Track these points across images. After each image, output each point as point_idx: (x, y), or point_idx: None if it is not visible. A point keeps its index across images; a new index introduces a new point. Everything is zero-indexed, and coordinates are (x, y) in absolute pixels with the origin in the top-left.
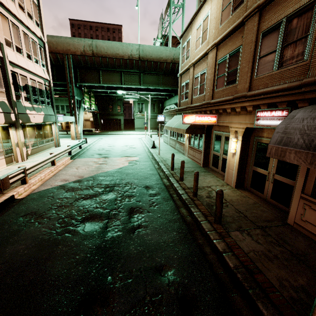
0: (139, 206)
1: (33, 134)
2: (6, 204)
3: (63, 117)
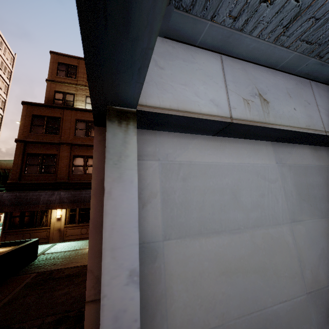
0: None
1: None
2: None
3: None
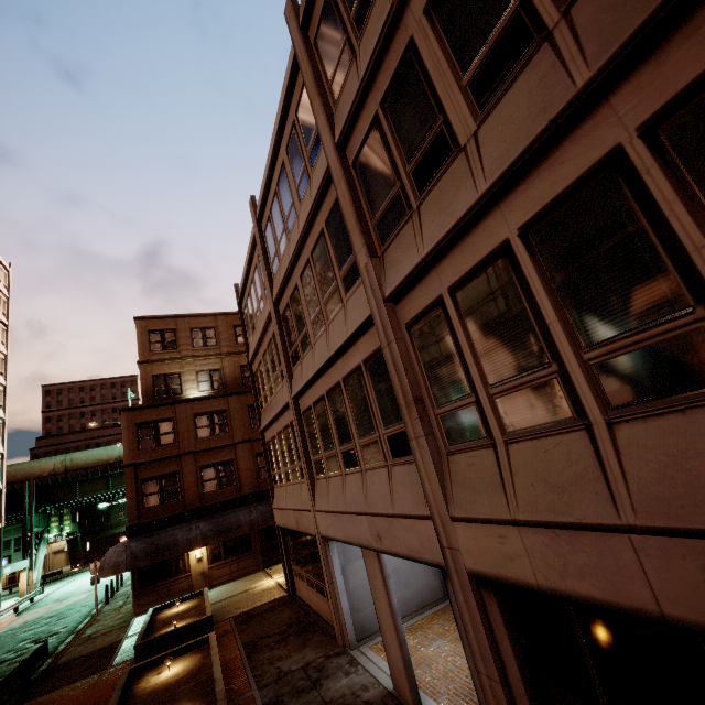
0: (68, 616)
1: None
2: None
3: (12, 566)
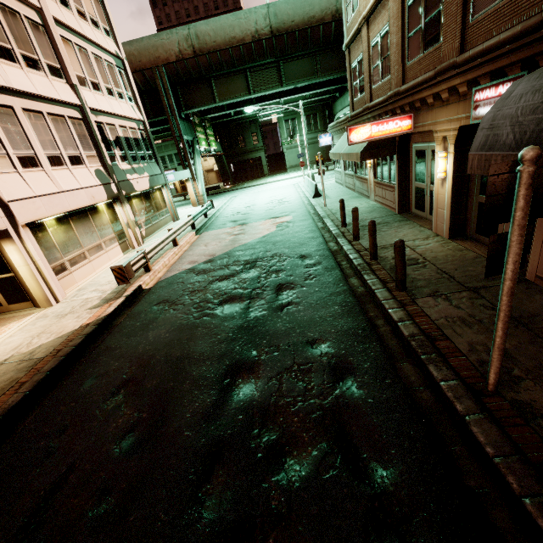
0: (290, 281)
1: (142, 207)
2: (136, 295)
3: (174, 174)
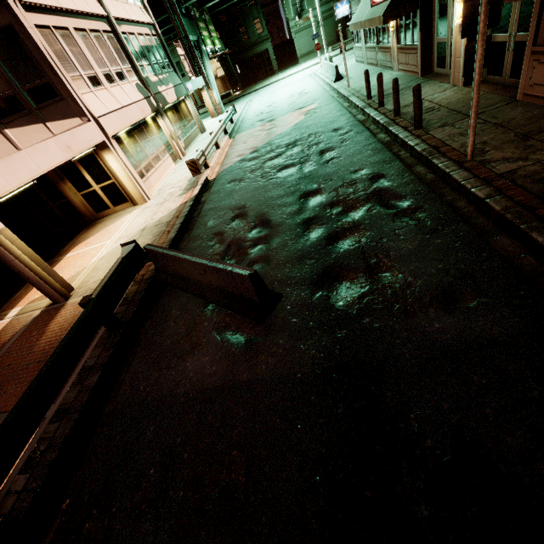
0: (330, 147)
1: (176, 120)
2: (206, 184)
3: (191, 82)
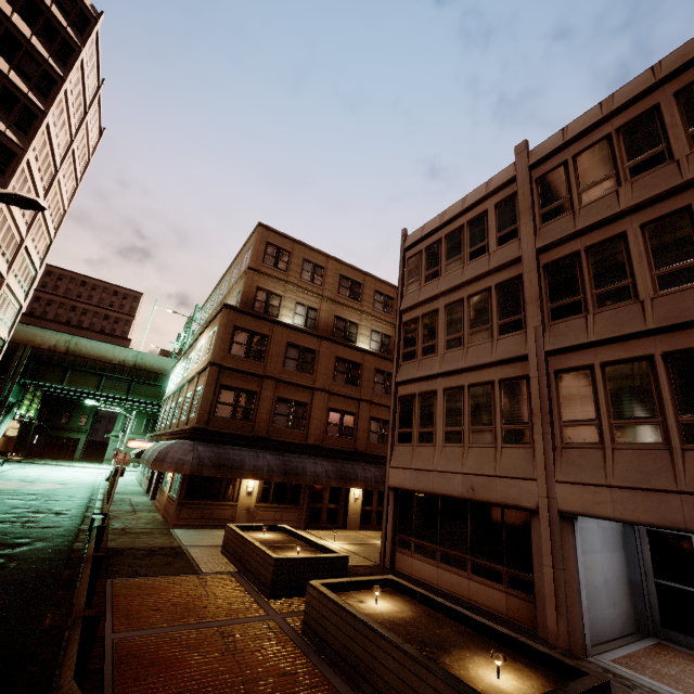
0: (57, 500)
1: None
2: None
3: None
